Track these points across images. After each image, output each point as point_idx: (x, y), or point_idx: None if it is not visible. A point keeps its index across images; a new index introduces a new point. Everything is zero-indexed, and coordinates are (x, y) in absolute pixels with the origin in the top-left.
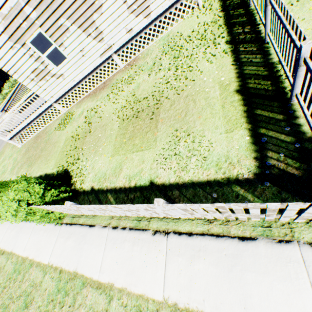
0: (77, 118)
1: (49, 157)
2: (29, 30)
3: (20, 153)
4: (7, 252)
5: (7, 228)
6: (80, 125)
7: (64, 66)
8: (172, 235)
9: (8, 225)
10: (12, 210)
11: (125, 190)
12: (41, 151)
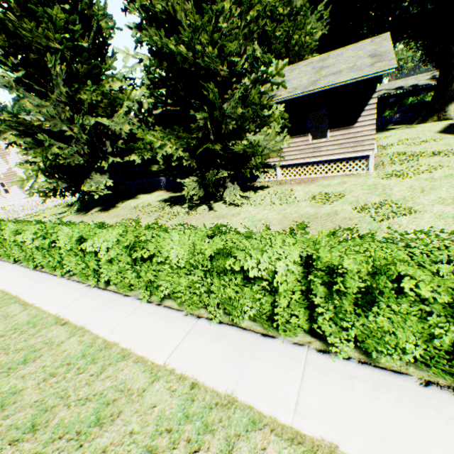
0: None
1: None
2: (0, 180)
3: None
4: None
5: None
6: None
7: (8, 195)
8: None
9: None
10: None
11: None
12: None
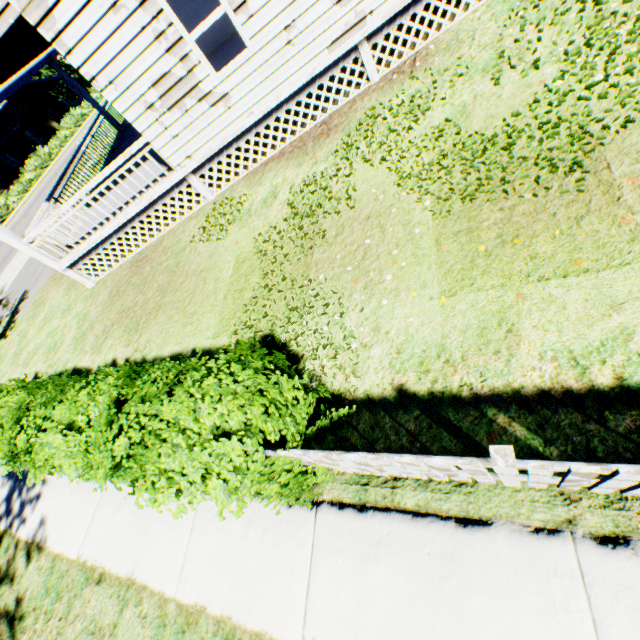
0: (260, 209)
1: (194, 307)
2: None
3: (93, 301)
4: (115, 579)
5: (96, 500)
6: (277, 224)
7: (234, 71)
8: None
9: (100, 493)
10: (227, 472)
11: (574, 400)
12: (161, 294)
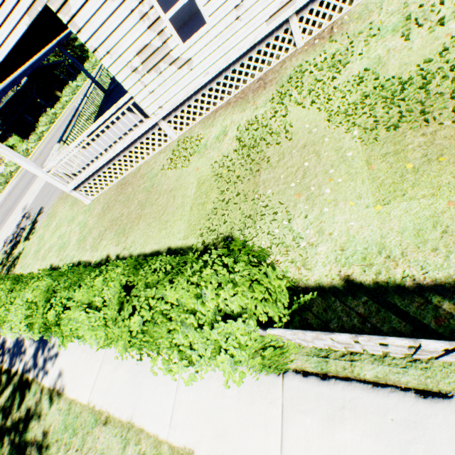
0: (214, 144)
1: (167, 217)
2: None
3: (90, 213)
4: (118, 422)
5: (100, 359)
6: (229, 154)
7: (196, 41)
8: None
9: (102, 354)
10: (233, 348)
11: None
12: (141, 208)
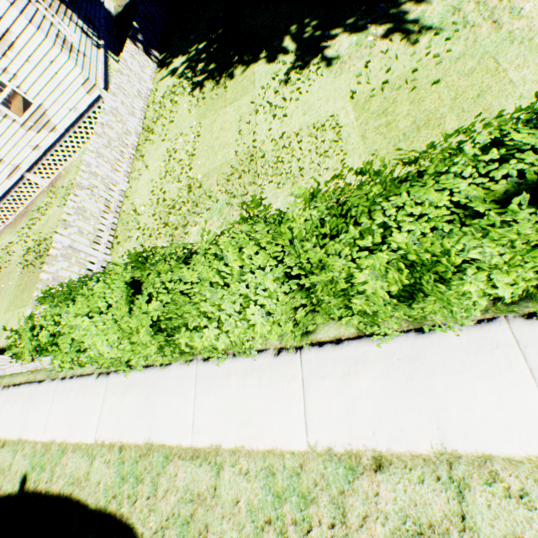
0: None
1: None
2: None
3: None
4: None
5: None
6: None
7: None
8: (12, 387)
9: None
10: None
11: (3, 351)
12: None
